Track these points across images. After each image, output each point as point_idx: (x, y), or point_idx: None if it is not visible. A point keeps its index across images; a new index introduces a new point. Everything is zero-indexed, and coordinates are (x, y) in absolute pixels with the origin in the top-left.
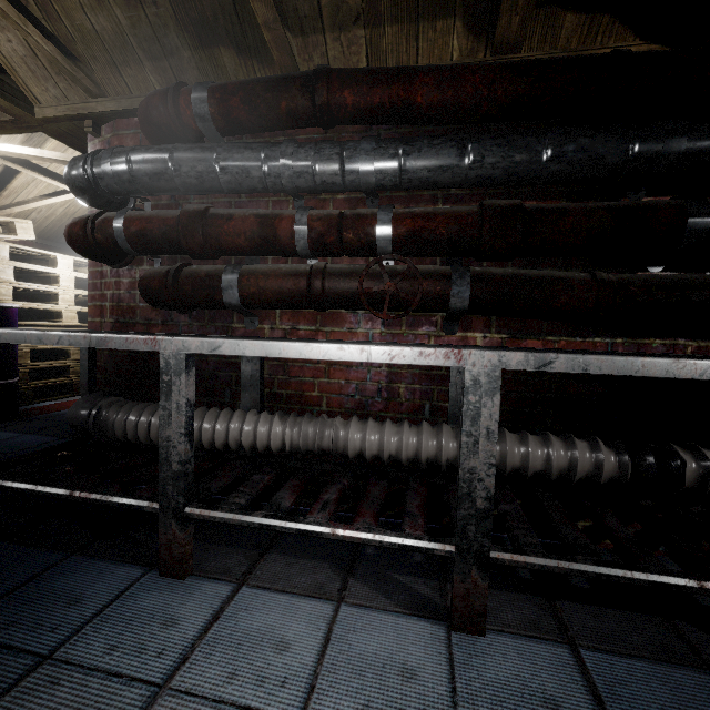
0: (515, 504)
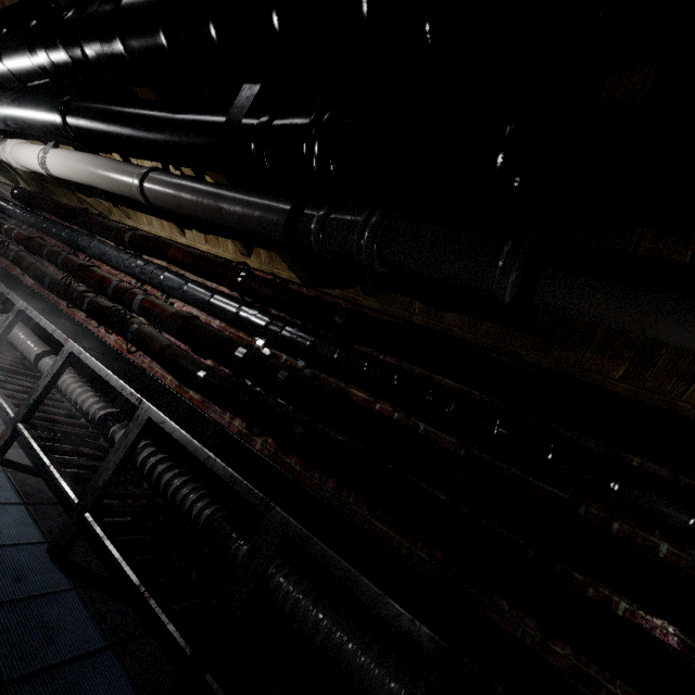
0: None
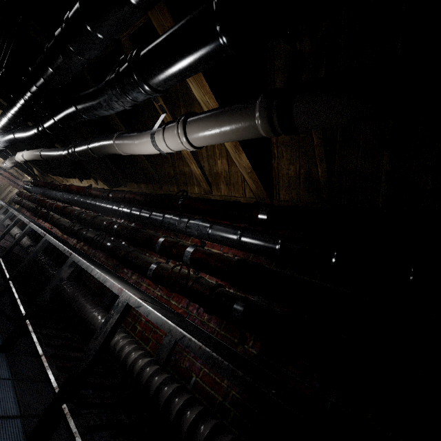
0: (0, 228)
